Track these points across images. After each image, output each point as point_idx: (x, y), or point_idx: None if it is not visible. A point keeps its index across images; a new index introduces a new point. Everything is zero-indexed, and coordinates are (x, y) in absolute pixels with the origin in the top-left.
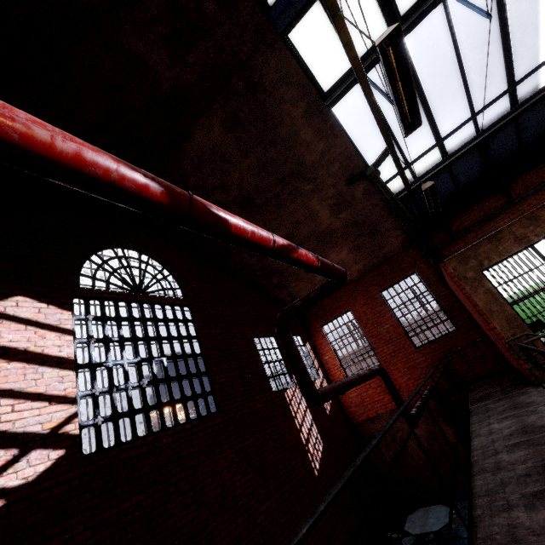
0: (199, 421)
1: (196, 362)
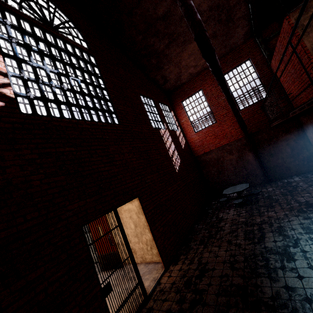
0: (108, 124)
1: (102, 91)
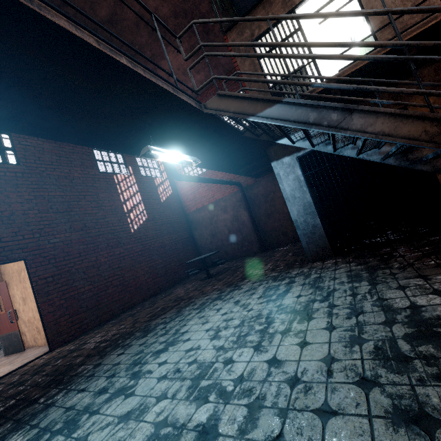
0: None
1: None
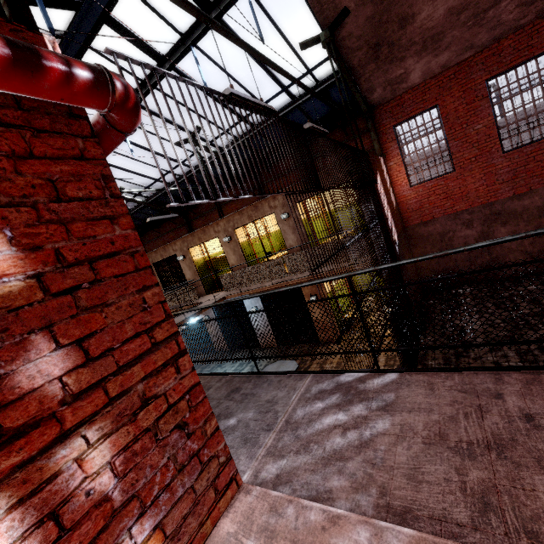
0: None
1: None
